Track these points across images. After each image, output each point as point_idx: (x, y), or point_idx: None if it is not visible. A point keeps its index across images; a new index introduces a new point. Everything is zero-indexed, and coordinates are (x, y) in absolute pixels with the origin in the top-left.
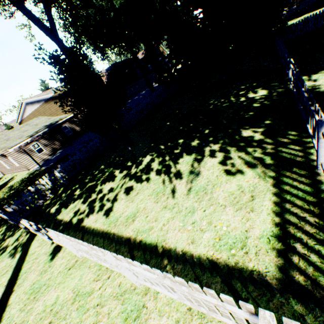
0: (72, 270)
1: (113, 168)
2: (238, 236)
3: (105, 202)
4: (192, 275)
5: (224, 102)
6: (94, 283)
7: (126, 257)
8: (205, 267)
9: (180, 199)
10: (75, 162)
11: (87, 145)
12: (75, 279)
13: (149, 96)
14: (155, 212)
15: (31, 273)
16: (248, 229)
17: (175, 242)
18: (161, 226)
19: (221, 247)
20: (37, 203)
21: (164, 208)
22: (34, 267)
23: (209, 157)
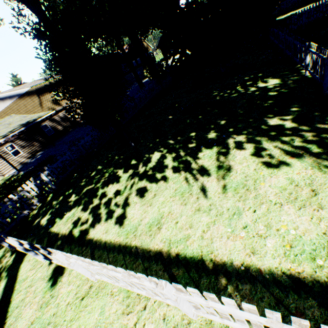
0: (87, 300)
1: (114, 168)
2: (316, 240)
3: (113, 208)
4: (270, 298)
5: (231, 92)
6: (125, 317)
7: (162, 277)
8: (285, 285)
9: (216, 199)
10: (64, 163)
11: (78, 143)
12: (94, 313)
13: (142, 91)
14: (186, 217)
15: (25, 308)
16: (326, 231)
17: (228, 253)
18: (201, 233)
19: (298, 257)
20: (20, 213)
21: (198, 211)
22: (29, 299)
23: (237, 149)
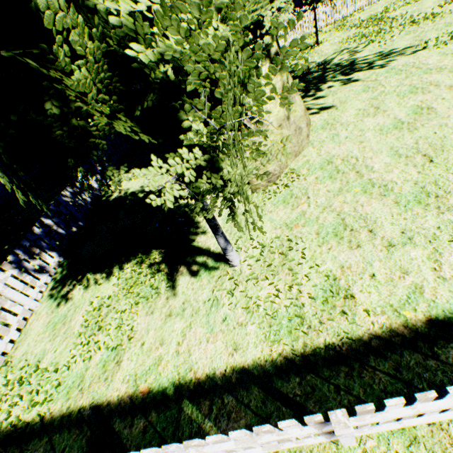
0: None
1: None
2: None
3: None
4: None
5: None
6: None
7: None
8: None
9: None
10: None
11: None
12: None
13: None
14: None
15: None
16: None
17: None
18: None
19: None
20: None
21: None
22: None
23: None
